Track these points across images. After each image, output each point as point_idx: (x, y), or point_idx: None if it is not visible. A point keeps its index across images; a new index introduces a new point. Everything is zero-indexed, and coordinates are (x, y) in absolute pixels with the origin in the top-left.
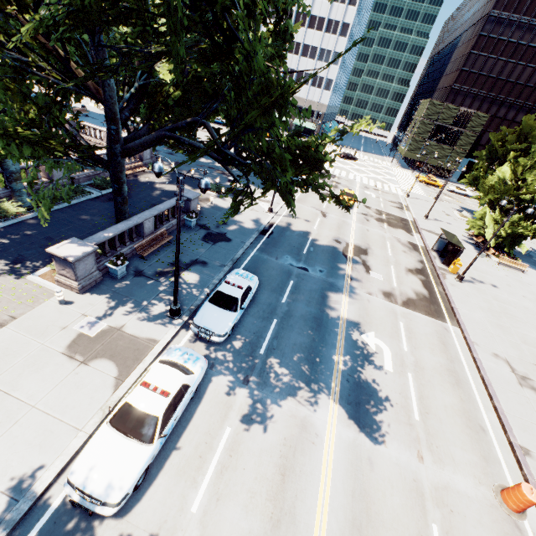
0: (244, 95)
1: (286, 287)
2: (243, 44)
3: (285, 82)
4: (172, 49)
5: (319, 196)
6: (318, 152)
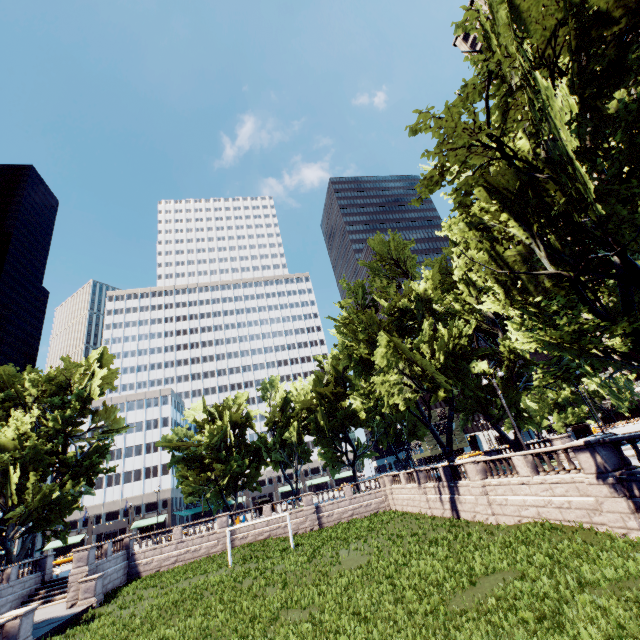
0: None
1: None
2: None
3: None
4: None
5: None
6: None
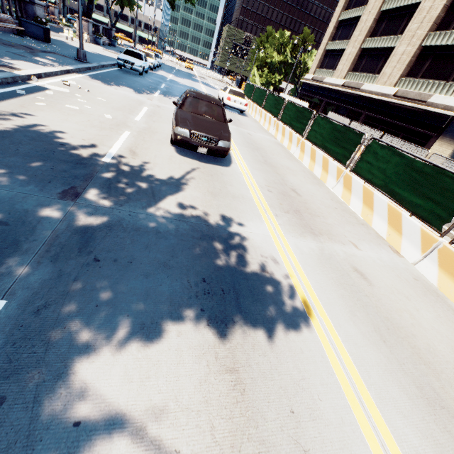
0: None
1: (173, 70)
2: None
3: None
4: None
5: (185, 1)
6: None
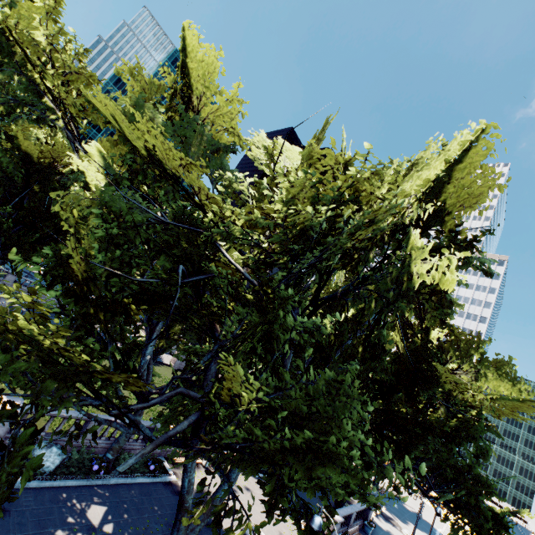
0: (463, 476)
1: None
2: (461, 456)
3: (492, 485)
4: (442, 455)
5: None
6: (506, 520)
